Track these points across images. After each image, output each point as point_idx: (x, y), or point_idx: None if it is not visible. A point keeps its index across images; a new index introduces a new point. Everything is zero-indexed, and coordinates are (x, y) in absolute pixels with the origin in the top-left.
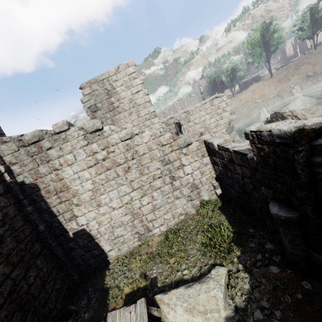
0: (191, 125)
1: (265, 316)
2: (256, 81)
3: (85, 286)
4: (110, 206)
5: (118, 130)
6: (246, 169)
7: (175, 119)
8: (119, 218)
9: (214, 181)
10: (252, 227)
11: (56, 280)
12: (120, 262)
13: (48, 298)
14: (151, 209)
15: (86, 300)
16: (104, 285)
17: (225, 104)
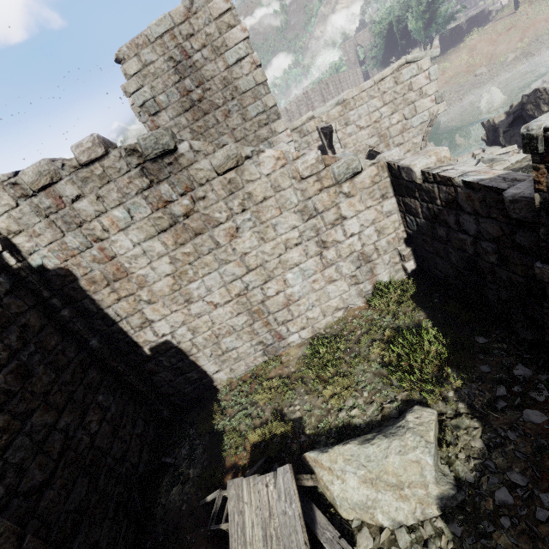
0: (351, 131)
1: (518, 500)
2: (480, 24)
3: (182, 426)
4: (209, 300)
5: (208, 151)
6: (490, 222)
7: (318, 121)
8: (228, 321)
9: (401, 247)
10: (483, 333)
11: (134, 422)
12: (235, 389)
13: (127, 449)
14: (283, 302)
15: (188, 448)
16: (213, 426)
17: (424, 79)
